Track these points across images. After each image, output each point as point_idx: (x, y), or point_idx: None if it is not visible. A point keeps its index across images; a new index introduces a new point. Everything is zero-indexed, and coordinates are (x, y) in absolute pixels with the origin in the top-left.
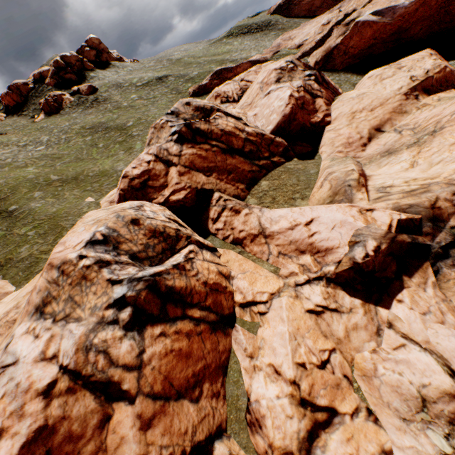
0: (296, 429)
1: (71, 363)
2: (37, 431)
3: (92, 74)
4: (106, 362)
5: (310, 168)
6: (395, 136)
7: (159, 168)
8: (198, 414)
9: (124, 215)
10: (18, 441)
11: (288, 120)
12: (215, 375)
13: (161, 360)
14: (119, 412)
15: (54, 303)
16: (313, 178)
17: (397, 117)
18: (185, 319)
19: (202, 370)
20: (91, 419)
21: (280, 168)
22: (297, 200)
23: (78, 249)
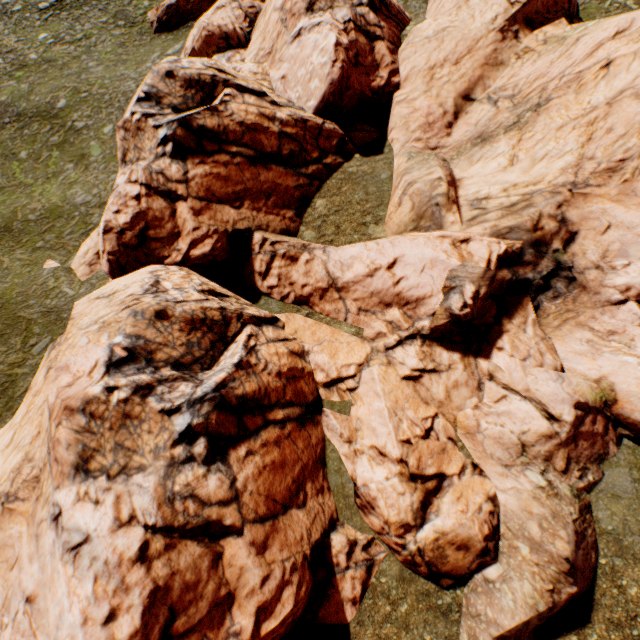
0: (409, 502)
1: (158, 521)
2: (150, 595)
3: None
4: (198, 506)
5: (380, 171)
6: (490, 110)
7: (159, 207)
8: (309, 517)
9: (143, 310)
10: (136, 612)
11: (339, 90)
12: (315, 471)
13: (256, 481)
14: (229, 547)
15: (98, 457)
16: (386, 188)
17: (490, 73)
18: (269, 426)
19: (301, 473)
20: (202, 563)
21: (338, 174)
22: (370, 225)
23: (98, 377)
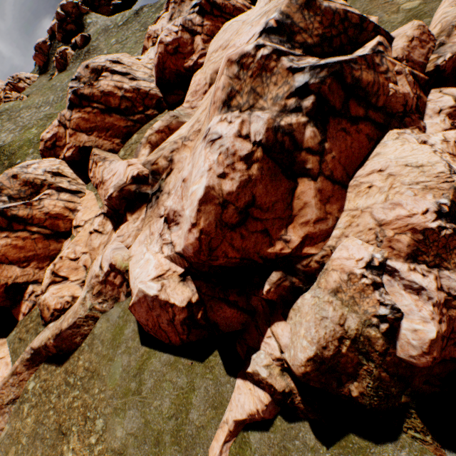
0: (47, 282)
1: None
2: None
3: (87, 19)
4: None
5: None
6: None
7: (62, 132)
8: (22, 273)
9: (9, 173)
10: None
11: (160, 70)
12: (44, 260)
13: (3, 247)
14: None
15: None
16: None
17: None
18: (25, 231)
19: (32, 256)
20: None
21: (152, 120)
22: None
23: None
